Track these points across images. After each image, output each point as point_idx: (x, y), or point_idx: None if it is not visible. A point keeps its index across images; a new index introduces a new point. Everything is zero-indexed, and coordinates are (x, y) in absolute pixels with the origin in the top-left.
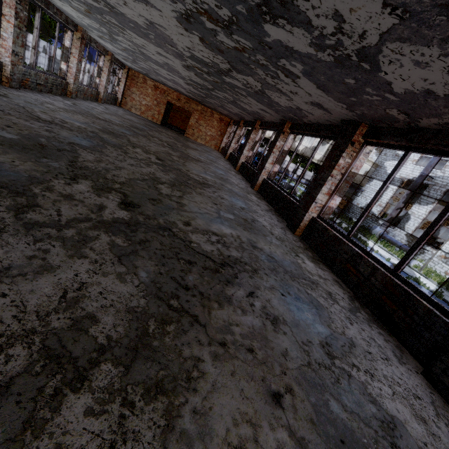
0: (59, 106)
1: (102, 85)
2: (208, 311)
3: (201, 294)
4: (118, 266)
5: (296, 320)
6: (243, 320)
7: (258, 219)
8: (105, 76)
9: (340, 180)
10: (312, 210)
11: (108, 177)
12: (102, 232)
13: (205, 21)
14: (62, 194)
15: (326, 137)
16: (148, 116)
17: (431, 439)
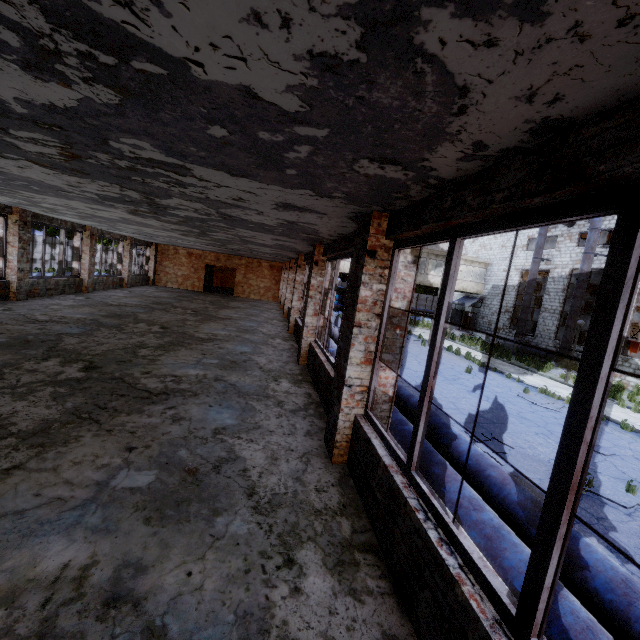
0: (67, 305)
1: (126, 270)
2: (112, 418)
3: (116, 410)
4: (50, 402)
5: (205, 418)
6: (144, 420)
7: (255, 359)
8: (127, 260)
9: (321, 299)
10: (306, 334)
11: (83, 353)
12: (50, 387)
13: (143, 213)
14: (28, 370)
15: None
16: (187, 287)
17: (266, 465)
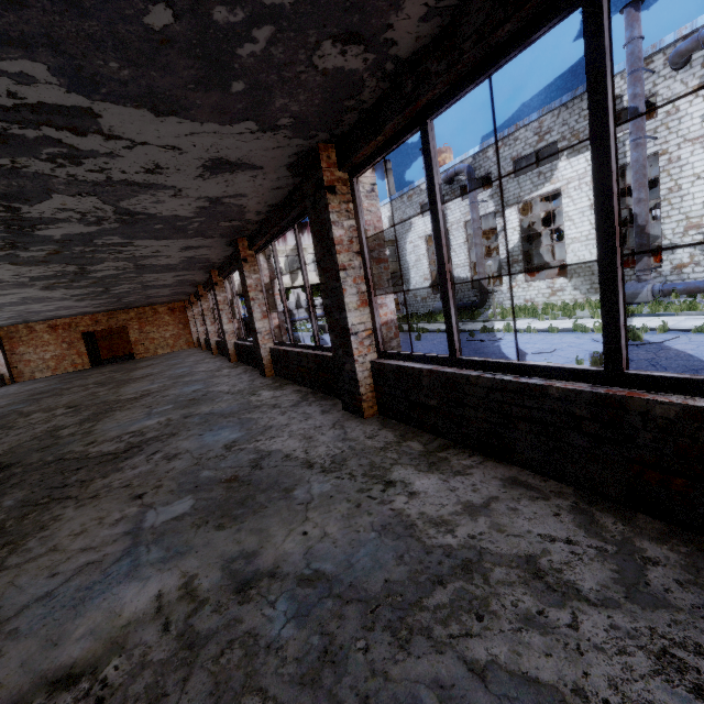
0: None
1: None
2: (86, 488)
3: (83, 481)
4: None
5: (204, 445)
6: (131, 473)
7: (215, 390)
8: None
9: (264, 298)
10: (263, 342)
11: None
12: None
13: None
14: None
15: None
16: (66, 369)
17: (305, 445)
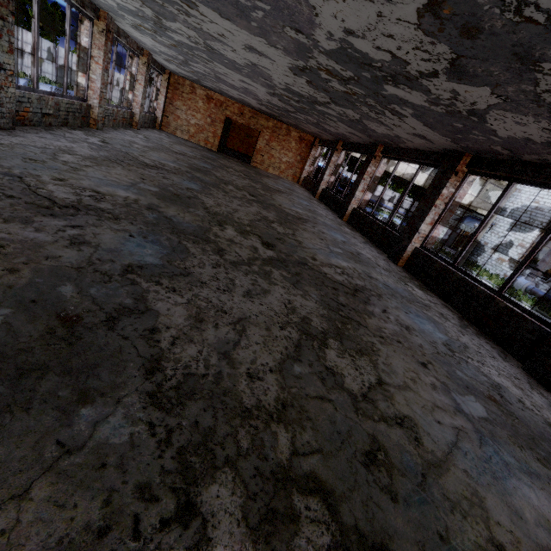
0: (84, 155)
1: (137, 103)
2: None
3: None
4: None
5: None
6: None
7: (495, 379)
8: (141, 89)
9: None
10: None
11: (246, 401)
12: None
13: None
14: None
15: None
16: (199, 141)
17: None
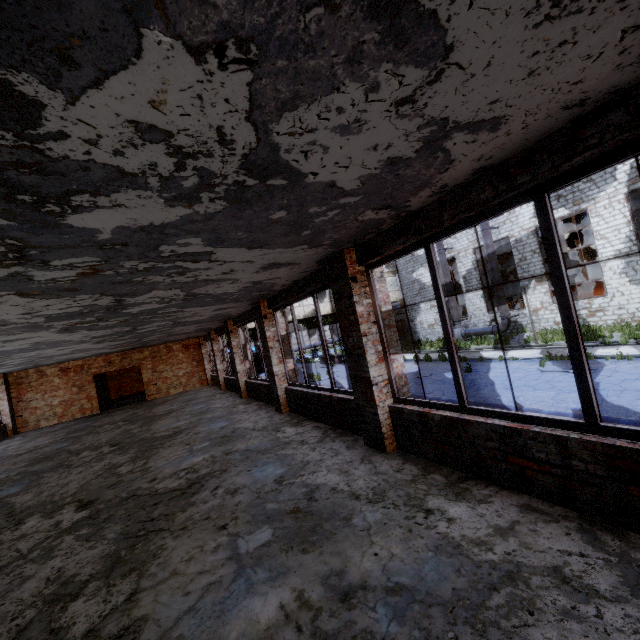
0: None
1: None
2: None
3: None
4: None
5: None
6: None
7: (317, 482)
8: None
9: (380, 332)
10: (380, 397)
11: None
12: None
13: None
14: None
15: (317, 290)
16: (74, 415)
17: None
